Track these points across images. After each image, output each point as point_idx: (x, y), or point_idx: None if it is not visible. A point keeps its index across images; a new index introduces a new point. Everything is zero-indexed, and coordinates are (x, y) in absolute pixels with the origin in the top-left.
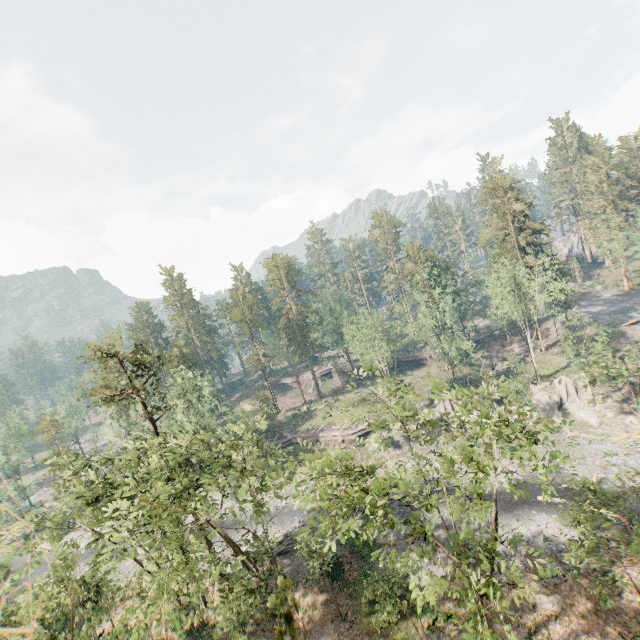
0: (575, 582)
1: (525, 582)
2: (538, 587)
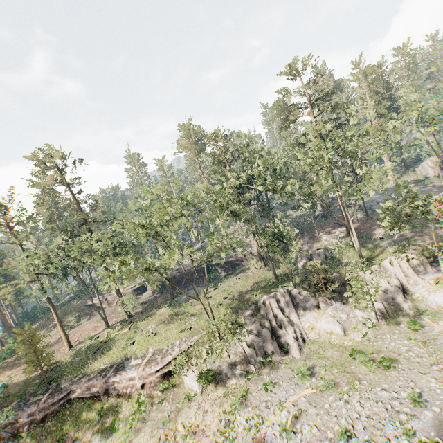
0: None
1: None
2: None
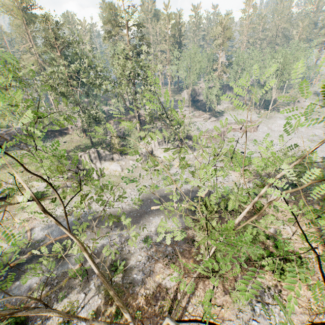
0: (182, 256)
1: (157, 272)
2: (165, 272)
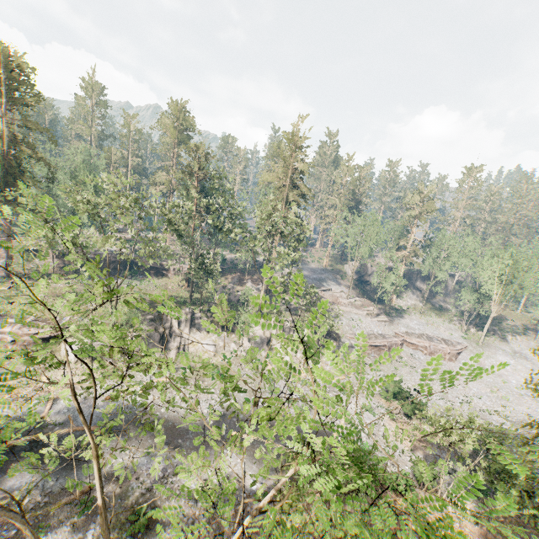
0: None
1: None
2: None
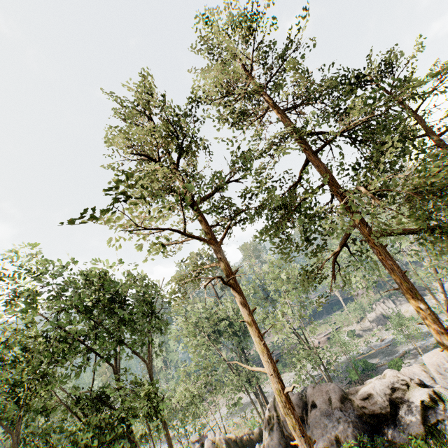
0: None
1: None
2: None
